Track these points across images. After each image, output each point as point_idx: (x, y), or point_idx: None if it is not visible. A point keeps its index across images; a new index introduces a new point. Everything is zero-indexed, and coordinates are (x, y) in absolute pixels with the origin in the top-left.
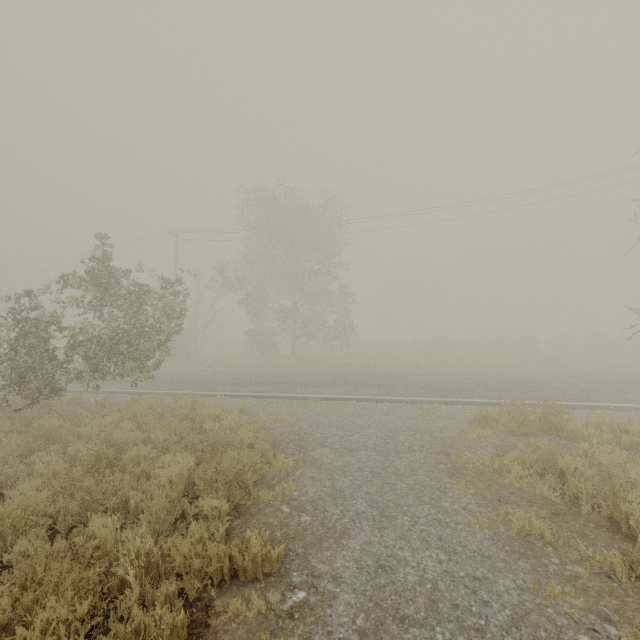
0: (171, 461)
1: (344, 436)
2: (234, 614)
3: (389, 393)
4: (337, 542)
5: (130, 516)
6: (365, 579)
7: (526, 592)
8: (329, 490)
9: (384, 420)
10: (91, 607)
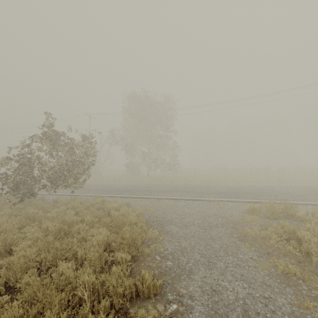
0: (97, 232)
1: (181, 218)
2: (141, 317)
3: (201, 196)
4: (188, 276)
5: (78, 261)
6: (207, 297)
7: (294, 306)
8: (179, 248)
9: (200, 210)
10: (66, 314)
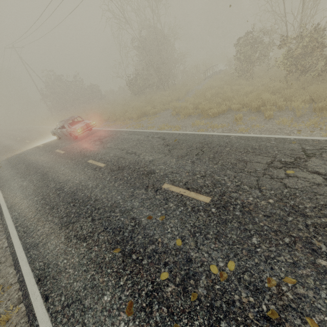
0: None
1: None
2: None
3: None
4: None
5: None
6: None
7: None
8: None
9: None
10: None
